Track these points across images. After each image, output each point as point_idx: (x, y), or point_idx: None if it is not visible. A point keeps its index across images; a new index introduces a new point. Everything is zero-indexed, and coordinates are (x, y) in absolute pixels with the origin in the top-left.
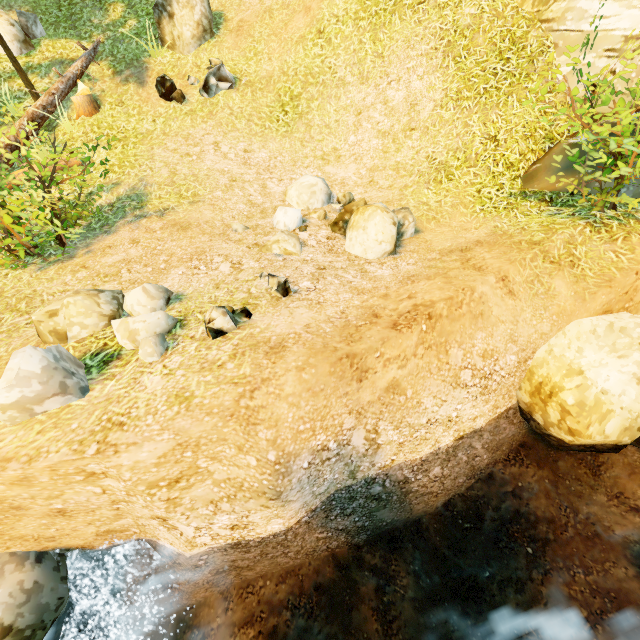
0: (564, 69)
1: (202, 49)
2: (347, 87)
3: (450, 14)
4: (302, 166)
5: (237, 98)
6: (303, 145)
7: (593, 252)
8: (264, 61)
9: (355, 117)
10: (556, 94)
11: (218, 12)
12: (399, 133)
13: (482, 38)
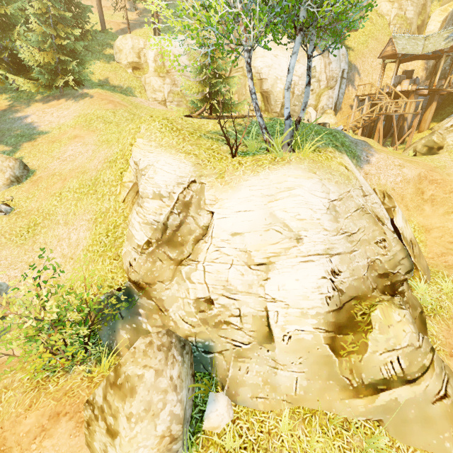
0: (125, 249)
1: (9, 189)
2: (59, 225)
3: (100, 204)
4: (13, 268)
5: (5, 221)
6: (25, 253)
7: (14, 397)
8: (34, 201)
9: (57, 242)
10: (119, 262)
11: (34, 170)
12: (68, 258)
13: (107, 220)
